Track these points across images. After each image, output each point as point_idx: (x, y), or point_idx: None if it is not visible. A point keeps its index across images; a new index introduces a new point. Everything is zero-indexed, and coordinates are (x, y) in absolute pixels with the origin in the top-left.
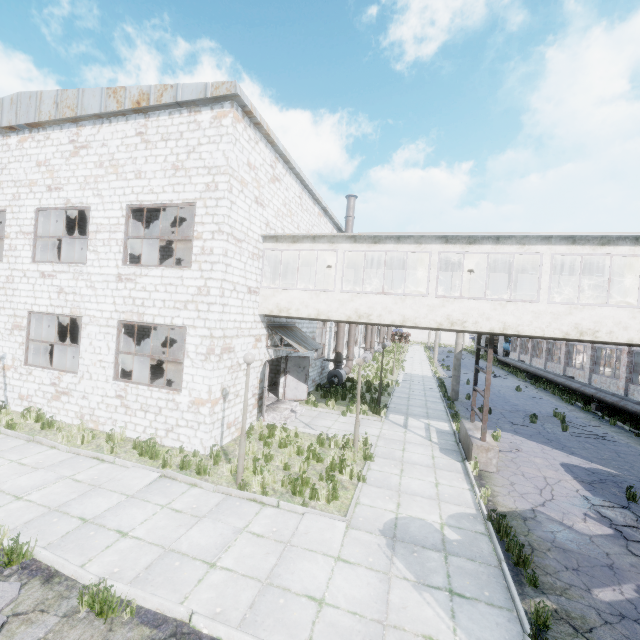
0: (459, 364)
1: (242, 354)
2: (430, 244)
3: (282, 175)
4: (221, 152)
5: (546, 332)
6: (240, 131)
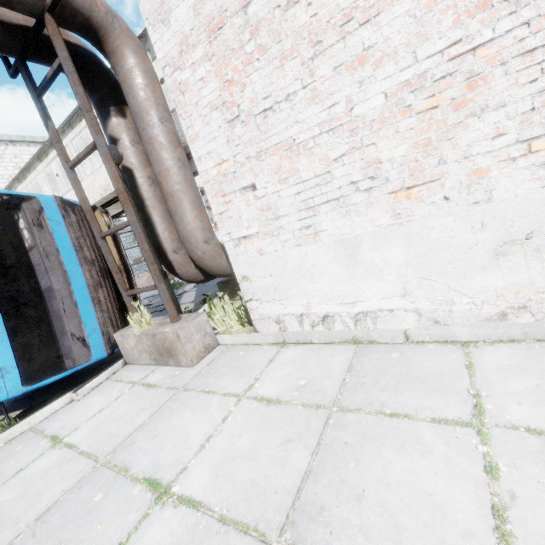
0: None
1: None
2: (38, 166)
3: (1, 151)
4: None
5: (96, 198)
6: None
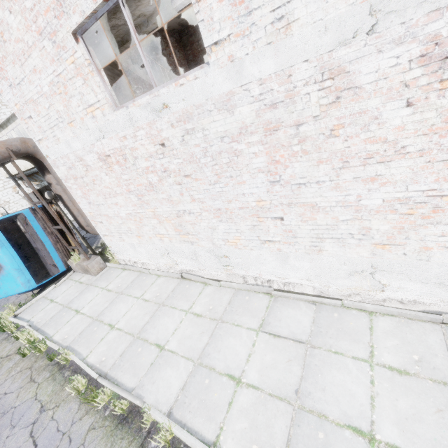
0: None
1: (6, 197)
2: (2, 131)
3: None
4: None
5: None
6: None
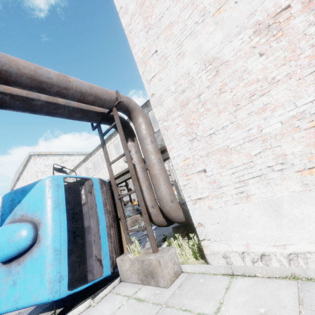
0: (176, 186)
1: None
2: (82, 165)
3: (68, 158)
4: (33, 168)
5: (106, 178)
6: (38, 160)
